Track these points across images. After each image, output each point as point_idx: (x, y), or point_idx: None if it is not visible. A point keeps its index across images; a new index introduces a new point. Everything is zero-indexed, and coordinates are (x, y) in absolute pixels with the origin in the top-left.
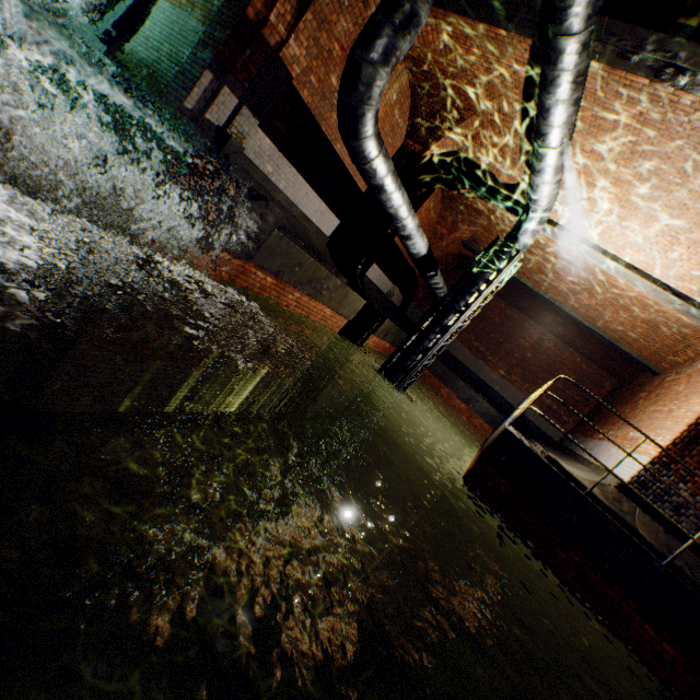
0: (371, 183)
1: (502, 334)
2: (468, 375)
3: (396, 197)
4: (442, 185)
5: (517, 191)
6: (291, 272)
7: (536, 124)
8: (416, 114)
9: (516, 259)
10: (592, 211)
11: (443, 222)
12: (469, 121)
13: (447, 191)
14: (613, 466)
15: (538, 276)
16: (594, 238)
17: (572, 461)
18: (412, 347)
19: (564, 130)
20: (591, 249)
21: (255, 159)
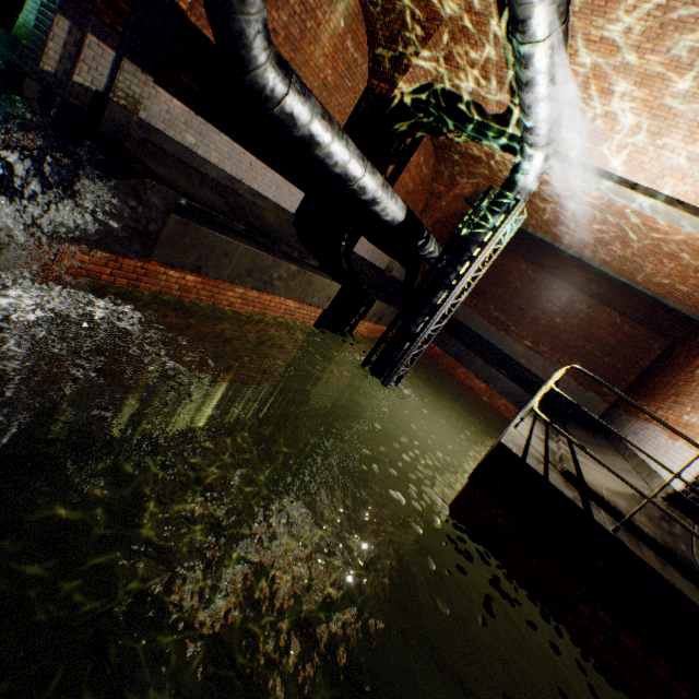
0: (294, 135)
1: (525, 299)
2: (489, 350)
3: (337, 150)
4: (424, 131)
5: (512, 122)
6: (218, 265)
7: (509, 6)
8: (375, 42)
9: (516, 212)
10: (612, 131)
11: (439, 178)
12: (437, 36)
13: (437, 140)
14: (653, 492)
15: (558, 228)
16: (619, 169)
17: (610, 451)
18: (398, 334)
19: (552, 7)
20: (616, 185)
21: (166, 129)
